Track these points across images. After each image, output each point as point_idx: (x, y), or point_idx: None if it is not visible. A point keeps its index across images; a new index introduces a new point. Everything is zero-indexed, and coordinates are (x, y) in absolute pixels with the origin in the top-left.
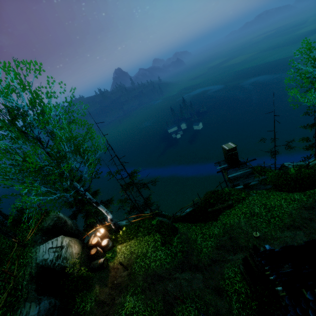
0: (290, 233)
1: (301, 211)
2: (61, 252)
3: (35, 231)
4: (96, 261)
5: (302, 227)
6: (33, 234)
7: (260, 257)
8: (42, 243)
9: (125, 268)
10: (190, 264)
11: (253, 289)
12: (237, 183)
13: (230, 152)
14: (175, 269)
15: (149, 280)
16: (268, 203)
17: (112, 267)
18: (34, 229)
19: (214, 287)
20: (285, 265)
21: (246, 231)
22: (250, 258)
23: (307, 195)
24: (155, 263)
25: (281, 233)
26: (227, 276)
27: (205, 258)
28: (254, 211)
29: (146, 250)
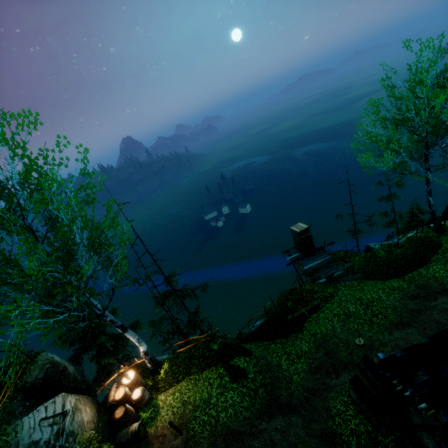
0: (401, 333)
1: (406, 301)
2: (64, 423)
3: (10, 394)
4: (125, 429)
5: (413, 323)
6: (6, 399)
7: (381, 369)
8: (25, 414)
9: (178, 432)
10: (279, 403)
11: (376, 423)
12: (318, 276)
13: (302, 235)
14: (259, 416)
15: (220, 443)
16: (363, 297)
17: (155, 435)
18: (9, 390)
19: (321, 433)
20: (418, 372)
21: (346, 340)
22: (362, 377)
23: (406, 281)
24: (226, 413)
25: (389, 335)
26: (335, 411)
27: (299, 391)
28: (349, 310)
29: (208, 393)
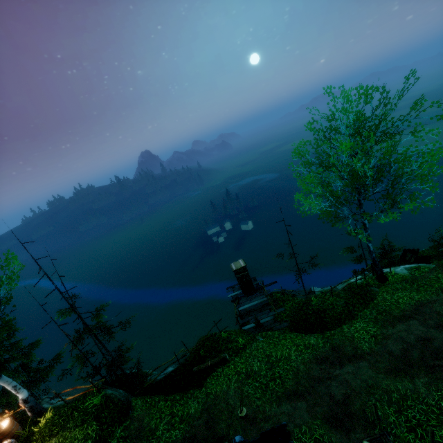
0: (289, 406)
1: (312, 365)
2: None
3: None
4: None
5: (307, 395)
6: None
7: None
8: None
9: None
10: None
11: None
12: (248, 320)
13: (239, 273)
14: None
15: None
16: (273, 353)
17: None
18: None
19: None
20: None
21: (232, 407)
22: None
23: (325, 338)
24: None
25: (277, 407)
26: None
27: None
28: (252, 368)
29: None
